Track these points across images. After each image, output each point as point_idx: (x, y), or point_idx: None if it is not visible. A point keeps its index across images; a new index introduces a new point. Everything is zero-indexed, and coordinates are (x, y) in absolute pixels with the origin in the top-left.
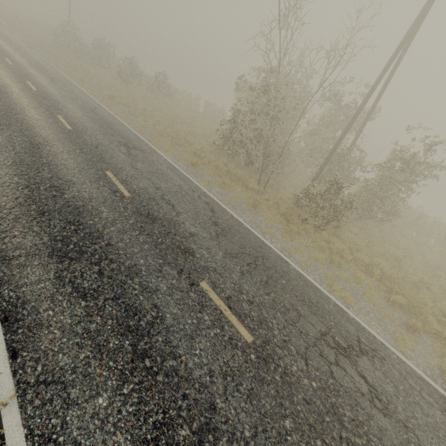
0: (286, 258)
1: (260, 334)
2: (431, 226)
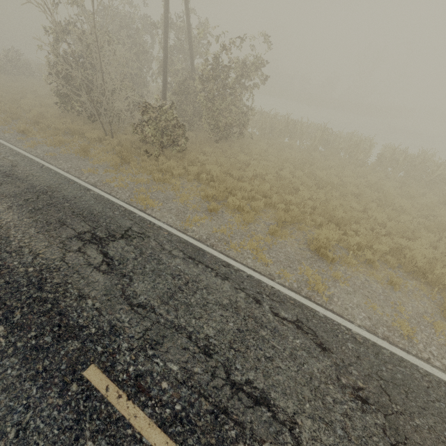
0: (91, 187)
1: None
2: (301, 129)
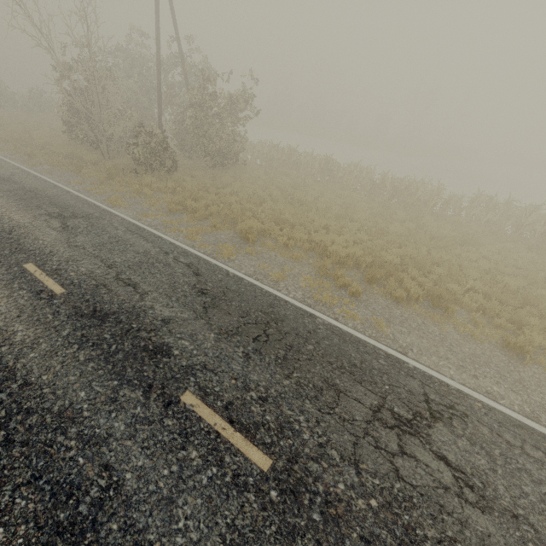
0: (73, 191)
1: None
2: (305, 160)
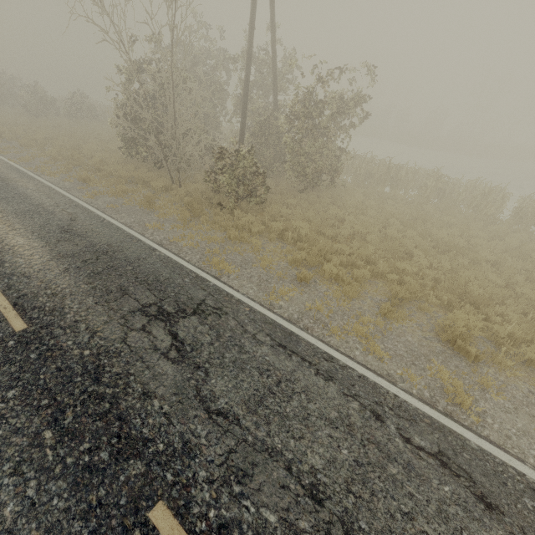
0: (157, 246)
1: (43, 321)
2: (406, 176)
